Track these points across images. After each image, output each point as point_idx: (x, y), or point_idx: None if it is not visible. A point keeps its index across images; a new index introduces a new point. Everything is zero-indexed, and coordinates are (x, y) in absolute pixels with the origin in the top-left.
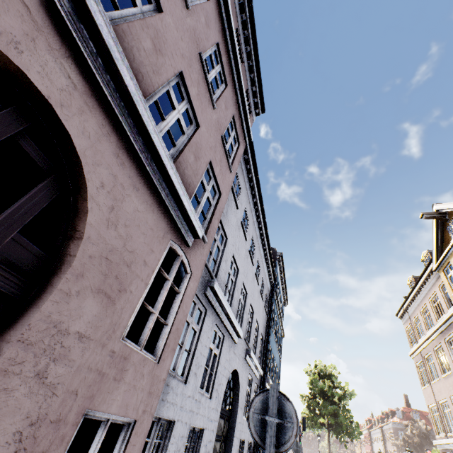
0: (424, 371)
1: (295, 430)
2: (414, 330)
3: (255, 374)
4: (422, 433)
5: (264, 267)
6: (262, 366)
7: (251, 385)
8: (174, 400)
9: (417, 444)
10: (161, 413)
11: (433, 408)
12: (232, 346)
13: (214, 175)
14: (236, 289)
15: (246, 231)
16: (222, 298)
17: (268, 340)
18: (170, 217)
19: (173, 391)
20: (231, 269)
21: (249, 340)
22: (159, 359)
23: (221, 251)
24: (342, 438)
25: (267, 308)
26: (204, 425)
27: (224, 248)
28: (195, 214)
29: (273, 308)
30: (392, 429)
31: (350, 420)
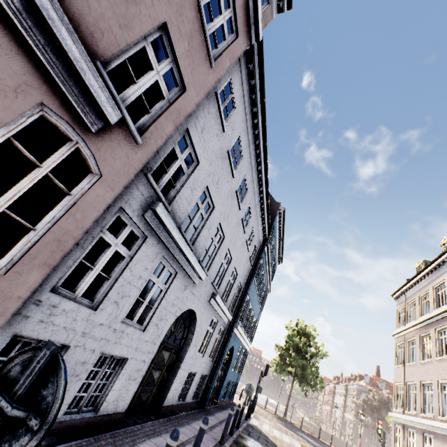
0: (402, 352)
1: (36, 438)
2: (405, 313)
3: (222, 318)
4: (383, 400)
5: (257, 217)
6: (234, 312)
7: (215, 327)
8: (69, 325)
9: (375, 406)
10: (39, 335)
11: (399, 386)
12: (190, 286)
13: (174, 53)
14: (205, 227)
15: (236, 166)
16: (172, 228)
17: (247, 291)
18: (39, 63)
19: (68, 314)
20: (202, 203)
21: (219, 285)
22: (9, 270)
23: (186, 175)
24: (304, 387)
25: (253, 260)
26: (128, 355)
27: (192, 172)
28: (98, 78)
29: (261, 262)
30: (356, 389)
31: (316, 375)
